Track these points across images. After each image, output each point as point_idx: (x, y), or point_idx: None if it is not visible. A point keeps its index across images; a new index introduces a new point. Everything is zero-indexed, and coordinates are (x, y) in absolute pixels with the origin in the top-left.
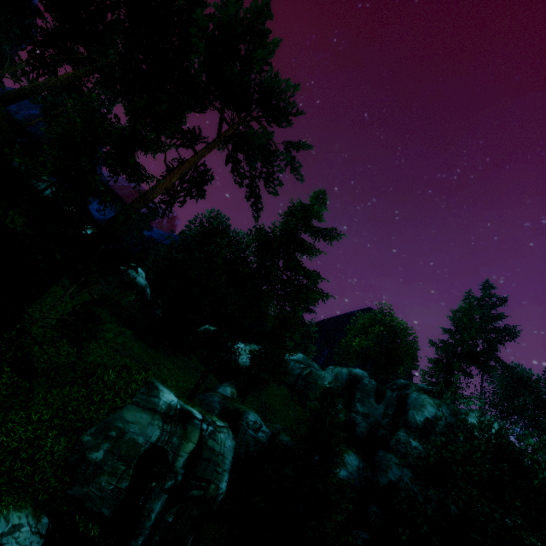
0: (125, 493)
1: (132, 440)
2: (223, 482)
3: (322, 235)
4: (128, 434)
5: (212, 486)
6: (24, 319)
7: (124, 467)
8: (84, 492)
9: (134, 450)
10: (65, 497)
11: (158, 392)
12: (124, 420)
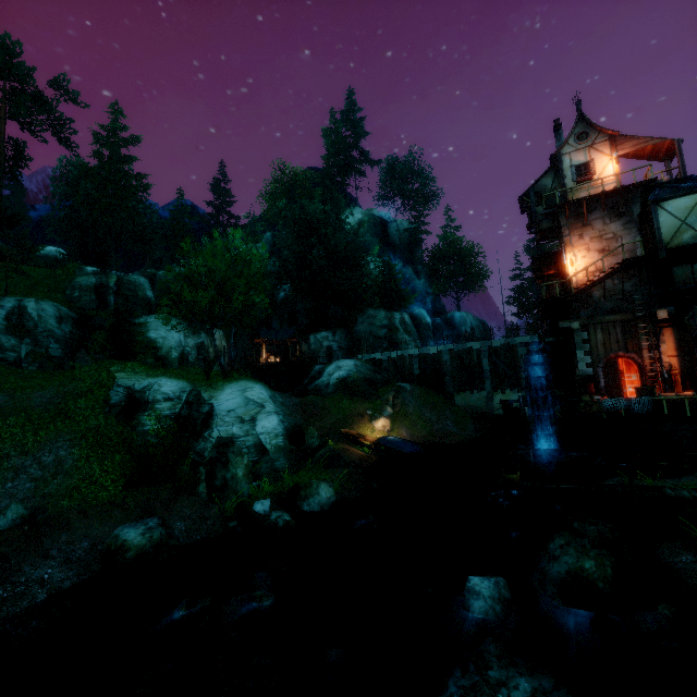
0: (97, 300)
1: (86, 285)
2: (147, 293)
3: (129, 144)
4: (83, 285)
5: (139, 293)
6: (3, 280)
7: (89, 293)
8: (81, 305)
9: (89, 287)
10: (76, 309)
11: (85, 268)
12: (78, 282)
